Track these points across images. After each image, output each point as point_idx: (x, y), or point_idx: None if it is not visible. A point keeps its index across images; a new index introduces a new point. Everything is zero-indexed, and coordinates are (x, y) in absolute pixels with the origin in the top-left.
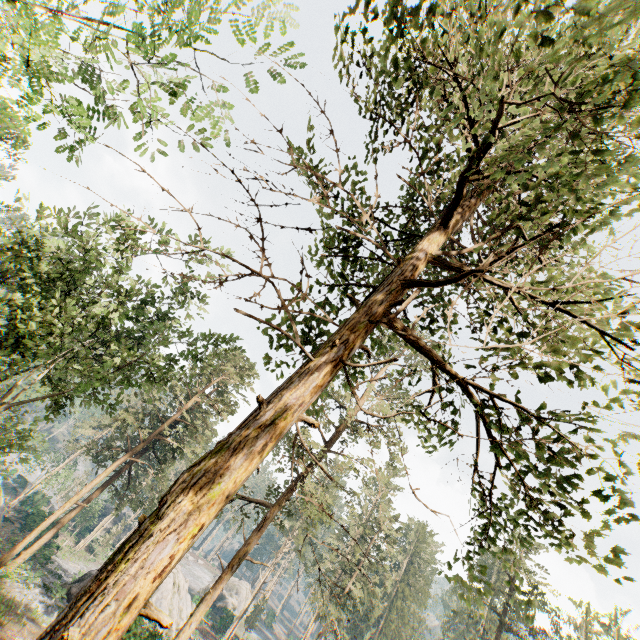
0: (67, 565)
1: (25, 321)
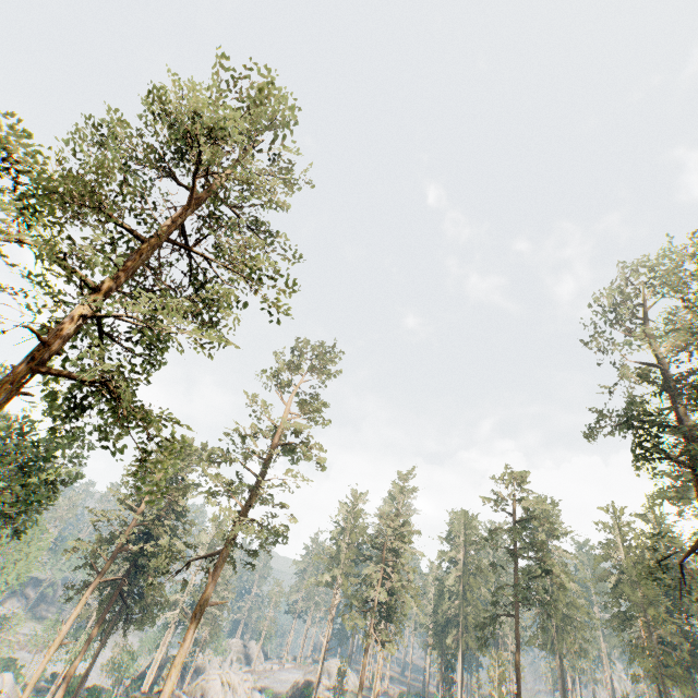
0: None
1: None
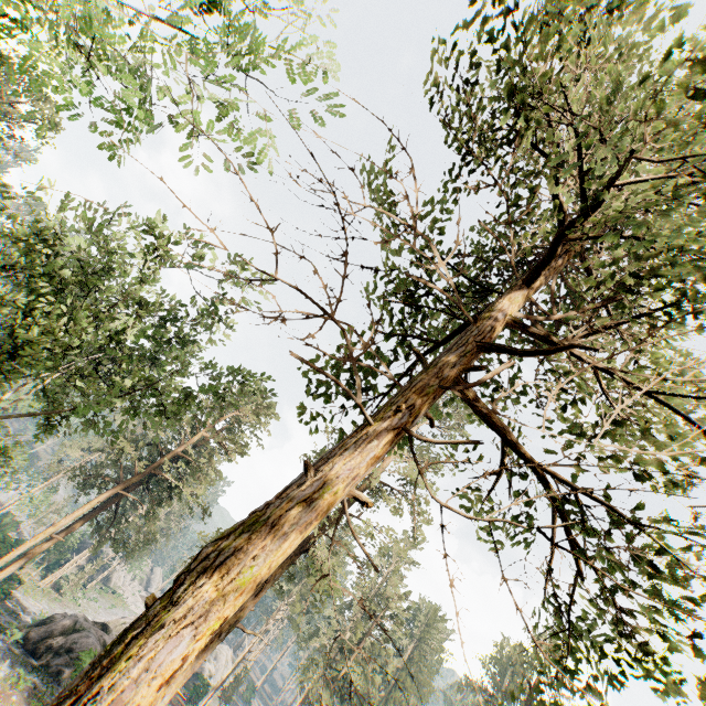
0: (28, 603)
1: (29, 324)
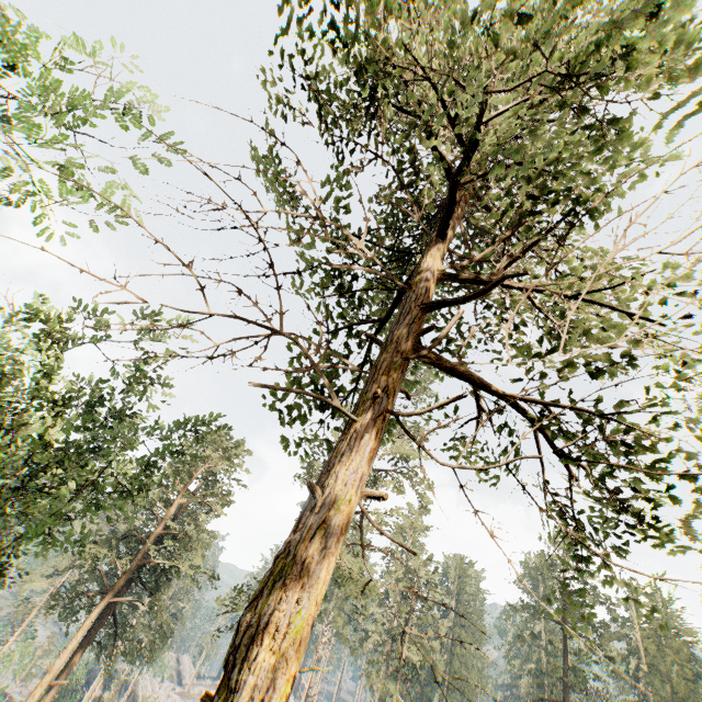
0: None
1: None
